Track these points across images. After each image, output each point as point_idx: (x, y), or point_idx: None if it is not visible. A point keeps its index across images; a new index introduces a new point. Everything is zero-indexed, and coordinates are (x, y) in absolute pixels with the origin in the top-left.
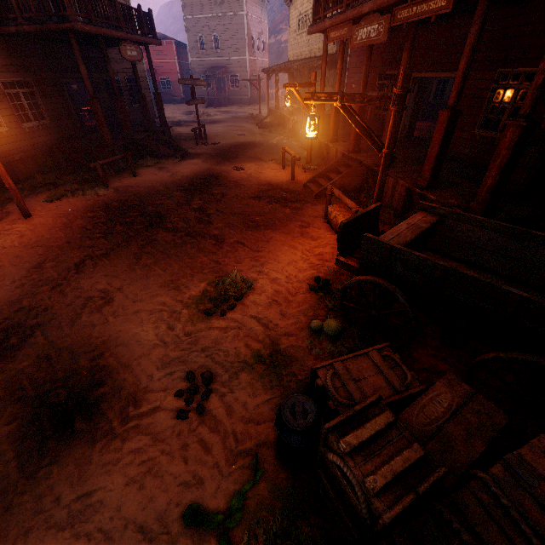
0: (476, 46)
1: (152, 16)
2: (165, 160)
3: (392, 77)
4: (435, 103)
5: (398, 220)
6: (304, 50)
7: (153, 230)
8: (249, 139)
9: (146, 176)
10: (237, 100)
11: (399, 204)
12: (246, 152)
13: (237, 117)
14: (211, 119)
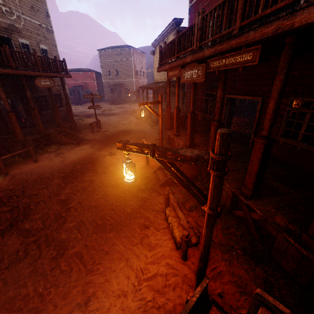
0: (283, 90)
1: (65, 62)
2: (65, 146)
3: (212, 95)
4: (241, 106)
5: (228, 216)
6: (162, 77)
7: (8, 233)
8: (128, 127)
9: (44, 162)
10: (128, 101)
11: (227, 202)
12: (123, 138)
13: (126, 111)
14: (110, 112)
